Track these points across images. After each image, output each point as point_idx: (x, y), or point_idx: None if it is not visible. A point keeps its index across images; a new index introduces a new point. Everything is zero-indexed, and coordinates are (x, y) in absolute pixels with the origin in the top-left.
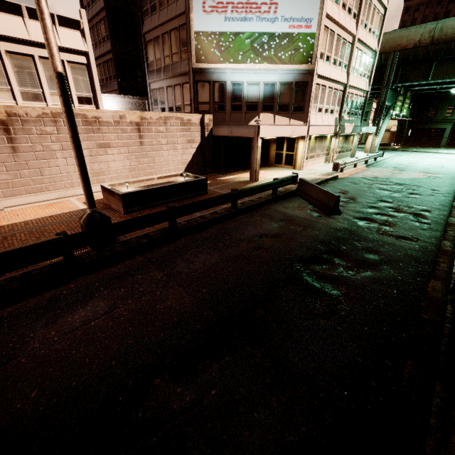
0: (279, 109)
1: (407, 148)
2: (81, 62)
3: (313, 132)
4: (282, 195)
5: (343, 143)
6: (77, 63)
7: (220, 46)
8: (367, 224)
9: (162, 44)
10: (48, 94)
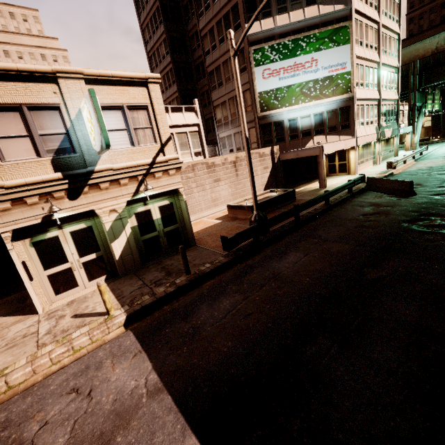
0: (328, 131)
1: None
2: (195, 131)
3: (361, 142)
4: (356, 192)
5: (385, 146)
6: (193, 132)
7: (277, 97)
8: (443, 197)
9: (229, 105)
10: (180, 155)
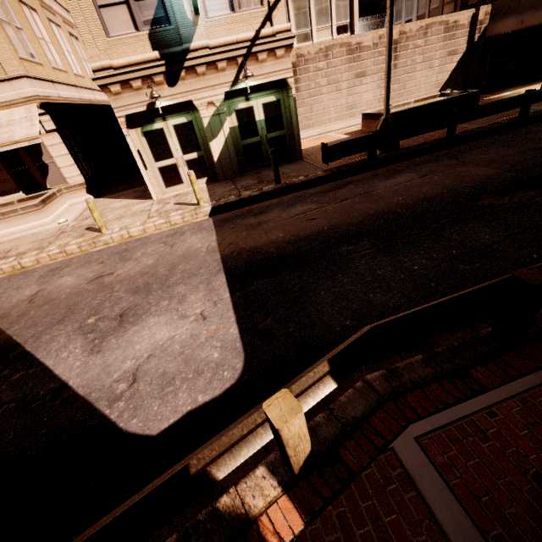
0: None
1: None
2: None
3: None
4: None
5: None
6: None
7: None
8: None
9: None
10: (314, 32)
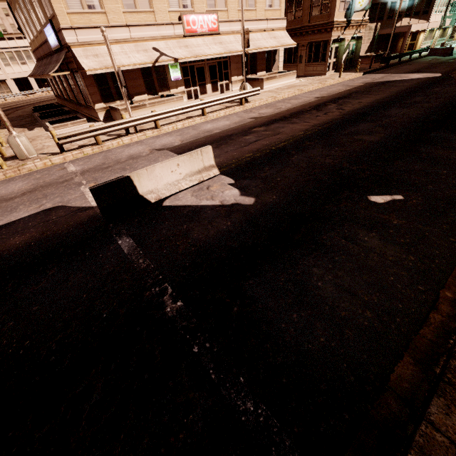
0: (413, 15)
1: None
2: None
3: (430, 27)
4: (422, 57)
5: (441, 34)
6: None
7: None
8: None
9: None
10: None
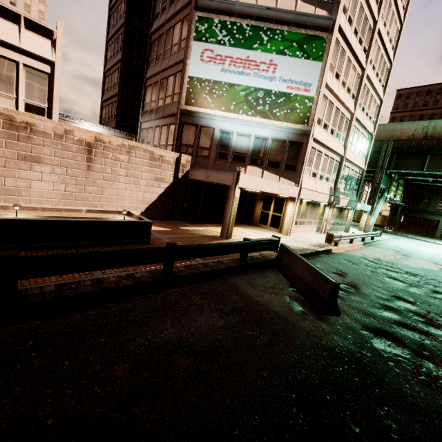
0: (268, 165)
1: (401, 233)
2: (43, 70)
3: (305, 196)
4: (254, 264)
5: (337, 215)
6: (38, 70)
7: (212, 93)
8: (390, 348)
9: (159, 88)
10: None
